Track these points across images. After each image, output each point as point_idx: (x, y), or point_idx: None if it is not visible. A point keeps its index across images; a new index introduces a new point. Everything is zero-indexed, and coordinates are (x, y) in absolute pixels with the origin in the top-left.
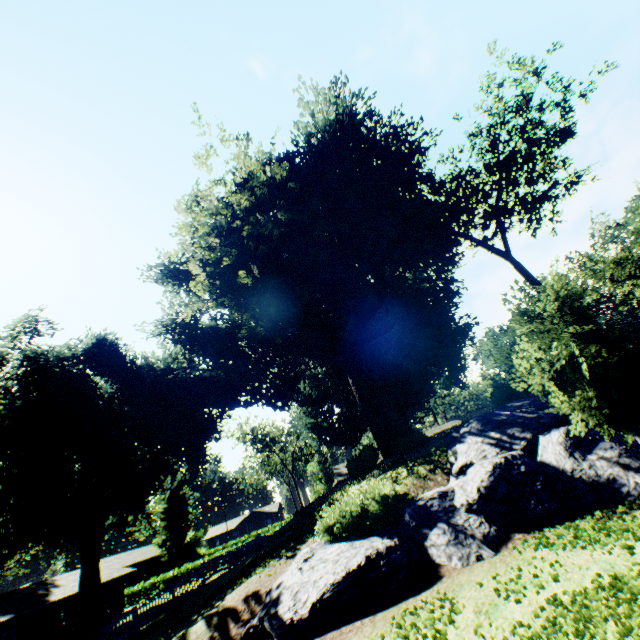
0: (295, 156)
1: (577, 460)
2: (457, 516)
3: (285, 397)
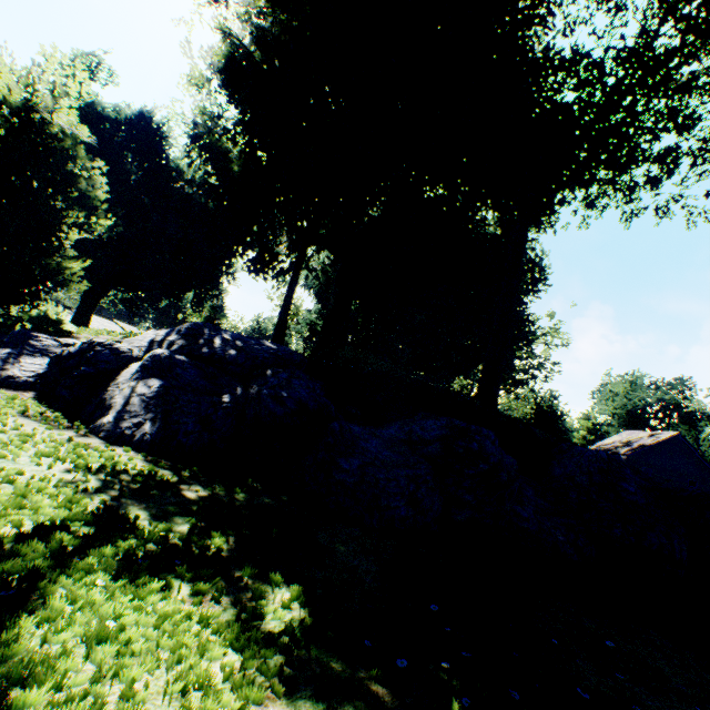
0: None
1: (130, 380)
2: (38, 359)
3: (260, 267)
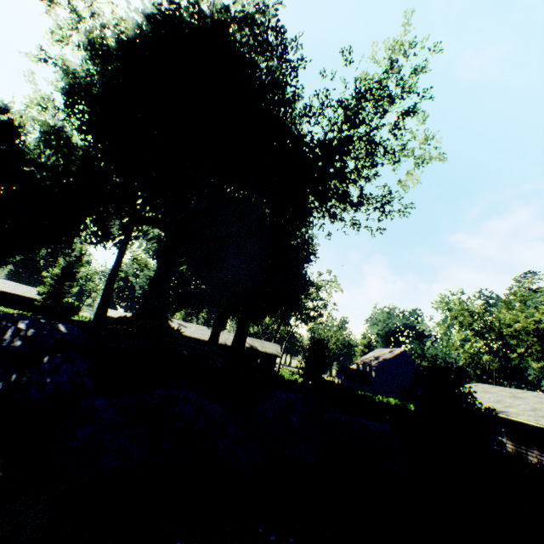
0: (149, 18)
1: None
2: None
3: (100, 239)
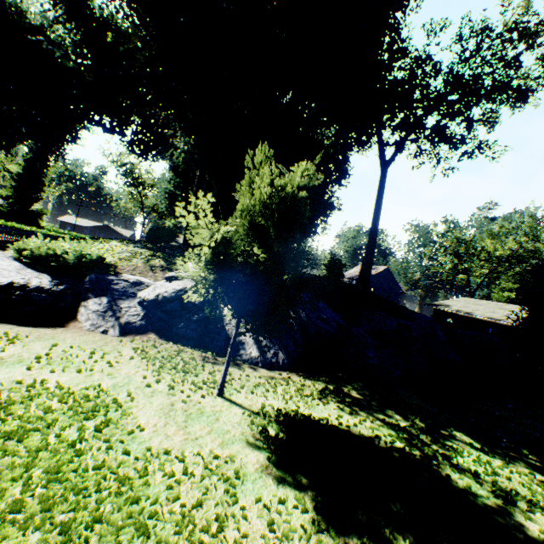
0: None
1: None
2: (128, 302)
3: (145, 149)
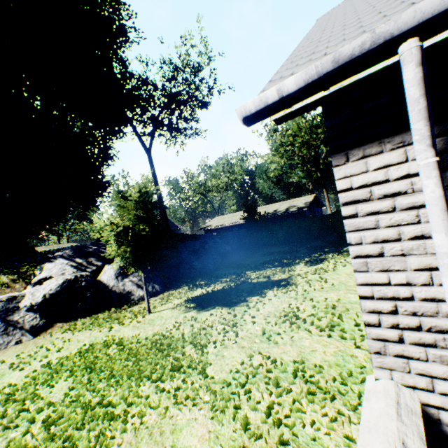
0: None
1: (119, 281)
2: (17, 314)
3: None
